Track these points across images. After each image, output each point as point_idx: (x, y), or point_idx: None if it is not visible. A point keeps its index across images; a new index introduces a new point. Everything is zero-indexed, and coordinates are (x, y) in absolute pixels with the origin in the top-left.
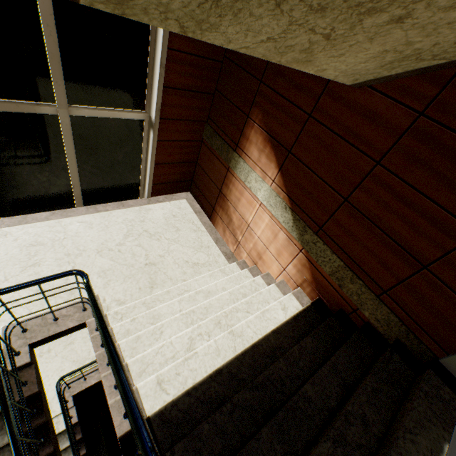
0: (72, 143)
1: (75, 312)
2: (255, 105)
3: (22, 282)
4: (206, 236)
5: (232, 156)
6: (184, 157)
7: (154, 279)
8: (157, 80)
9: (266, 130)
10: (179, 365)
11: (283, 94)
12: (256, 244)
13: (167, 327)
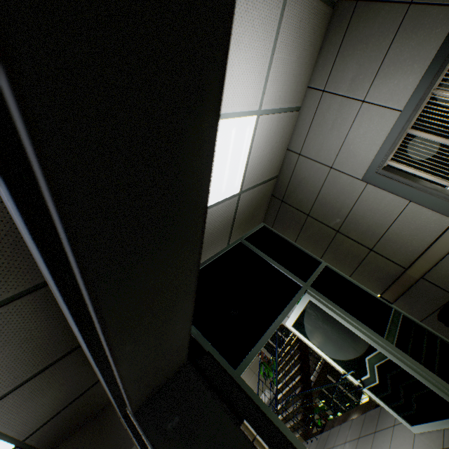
0: None
1: None
2: None
3: None
4: None
5: None
6: None
7: None
8: None
9: None
10: None
11: None
12: None
13: None
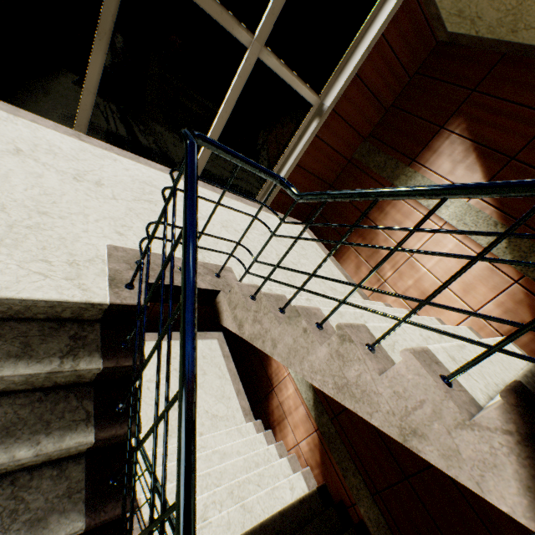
0: (239, 91)
1: (206, 273)
2: (457, 114)
3: (135, 210)
4: (334, 268)
5: (402, 172)
6: (324, 171)
7: (293, 283)
8: (355, 63)
9: (471, 139)
10: (458, 350)
11: (510, 99)
12: (420, 279)
13: (369, 319)
